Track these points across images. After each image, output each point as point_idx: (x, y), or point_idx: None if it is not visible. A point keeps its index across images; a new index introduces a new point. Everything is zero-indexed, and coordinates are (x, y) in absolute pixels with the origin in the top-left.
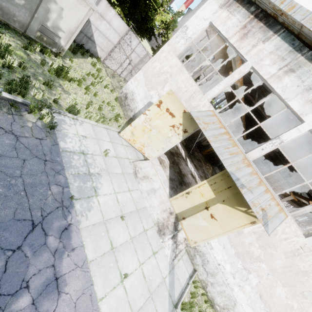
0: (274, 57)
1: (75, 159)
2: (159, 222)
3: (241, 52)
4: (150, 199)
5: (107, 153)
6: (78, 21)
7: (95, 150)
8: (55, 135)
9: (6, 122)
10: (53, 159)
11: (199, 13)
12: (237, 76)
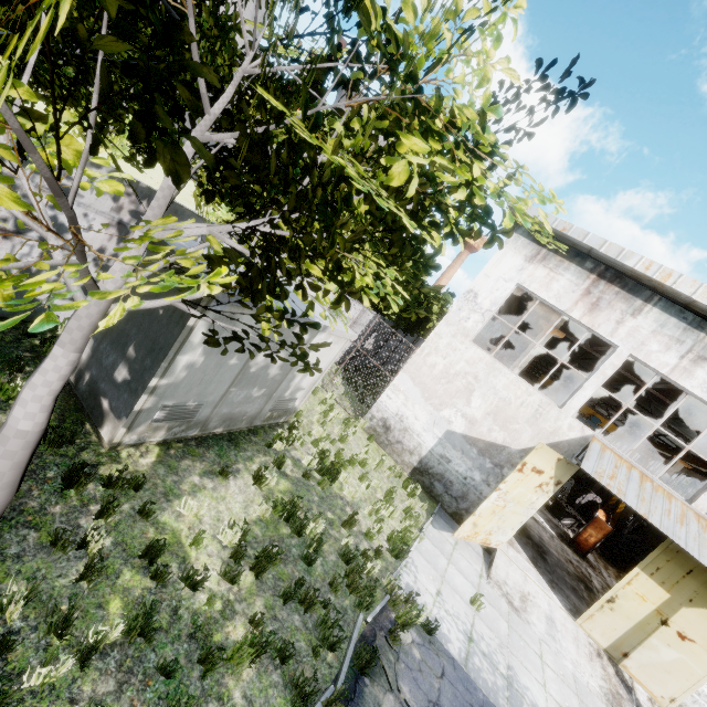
0: (663, 339)
1: (480, 666)
2: (606, 692)
3: (600, 333)
4: (563, 648)
5: (478, 603)
6: (326, 364)
7: (464, 609)
8: (436, 639)
9: (413, 686)
10: (479, 703)
11: (489, 270)
12: (611, 373)
